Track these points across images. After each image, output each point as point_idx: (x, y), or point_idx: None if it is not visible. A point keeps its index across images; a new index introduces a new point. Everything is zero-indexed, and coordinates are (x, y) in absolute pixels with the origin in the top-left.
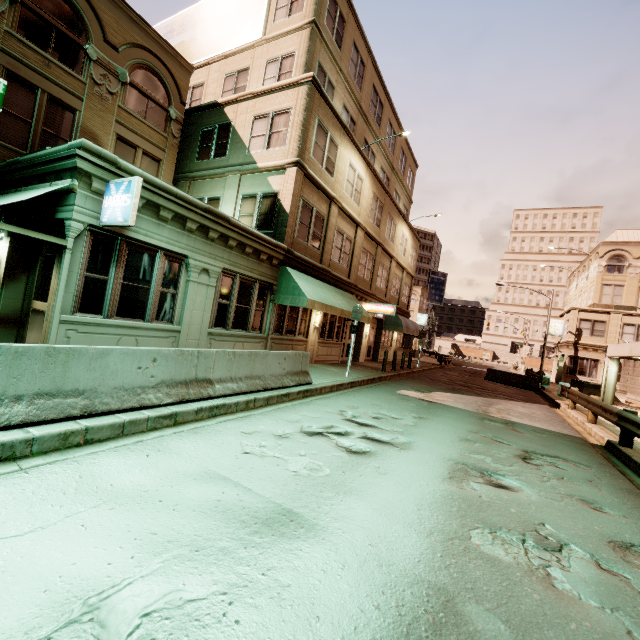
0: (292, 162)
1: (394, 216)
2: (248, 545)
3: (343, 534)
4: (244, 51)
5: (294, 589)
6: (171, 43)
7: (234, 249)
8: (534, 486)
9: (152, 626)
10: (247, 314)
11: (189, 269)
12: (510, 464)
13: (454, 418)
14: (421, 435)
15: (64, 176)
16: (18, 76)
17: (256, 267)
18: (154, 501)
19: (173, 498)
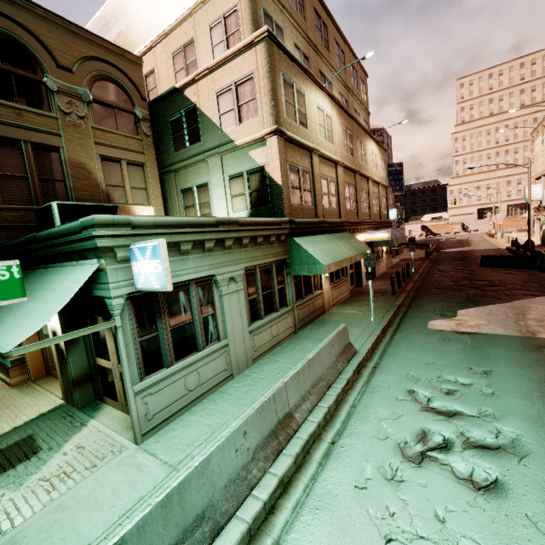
0: (270, 132)
1: (362, 138)
2: None
3: None
4: (183, 22)
5: None
6: (110, 37)
7: (248, 245)
8: None
9: None
10: (273, 296)
11: (218, 285)
12: None
13: (515, 359)
14: (515, 414)
15: (87, 255)
16: None
17: (269, 251)
18: None
19: None
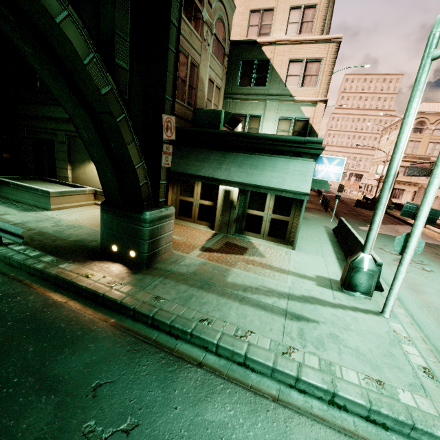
0: (323, 100)
1: None
2: None
3: None
4: None
5: None
6: None
7: None
8: None
9: None
10: None
11: None
12: None
13: None
14: (423, 258)
15: (304, 155)
16: (182, 48)
17: None
18: None
19: None
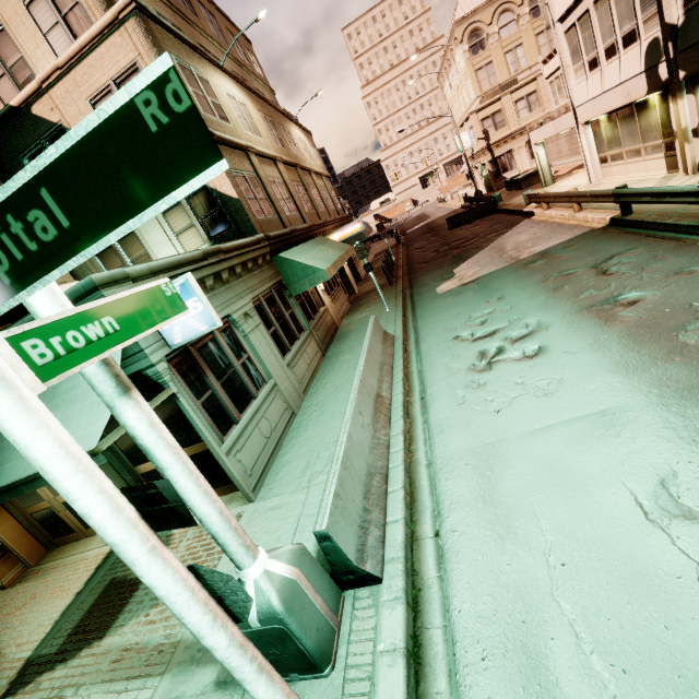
0: None
1: (283, 123)
2: (631, 441)
3: (645, 396)
4: None
5: (691, 434)
6: None
7: (242, 275)
8: (644, 287)
9: (691, 497)
10: (288, 325)
11: (237, 325)
12: (607, 284)
13: (513, 281)
14: (531, 310)
15: None
16: None
17: (263, 276)
18: (544, 473)
19: (546, 463)
